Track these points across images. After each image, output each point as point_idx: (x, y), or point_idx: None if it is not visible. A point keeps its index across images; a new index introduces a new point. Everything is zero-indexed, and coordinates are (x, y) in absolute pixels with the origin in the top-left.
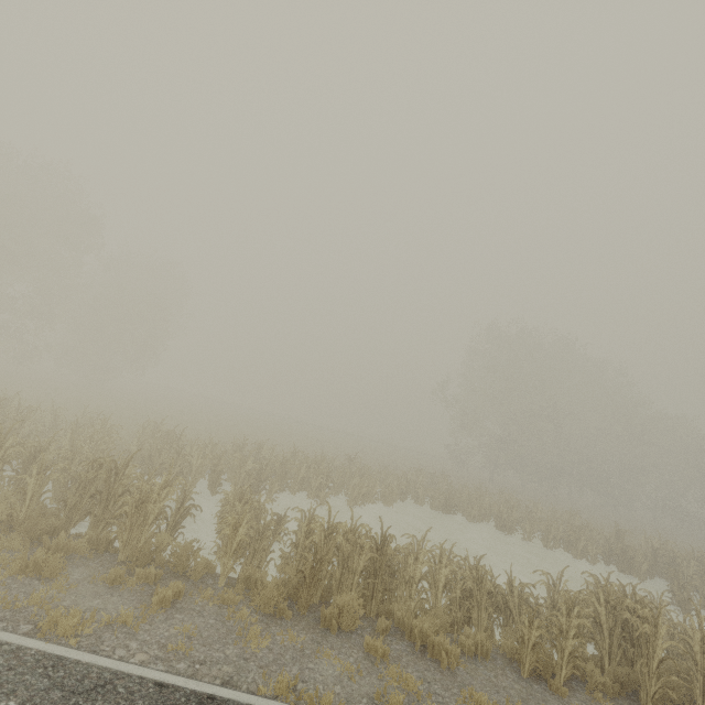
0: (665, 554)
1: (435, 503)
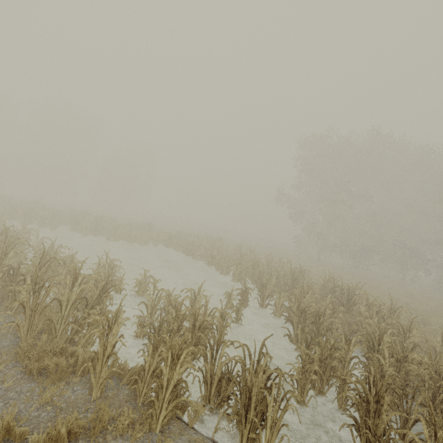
0: (300, 281)
1: (182, 249)
